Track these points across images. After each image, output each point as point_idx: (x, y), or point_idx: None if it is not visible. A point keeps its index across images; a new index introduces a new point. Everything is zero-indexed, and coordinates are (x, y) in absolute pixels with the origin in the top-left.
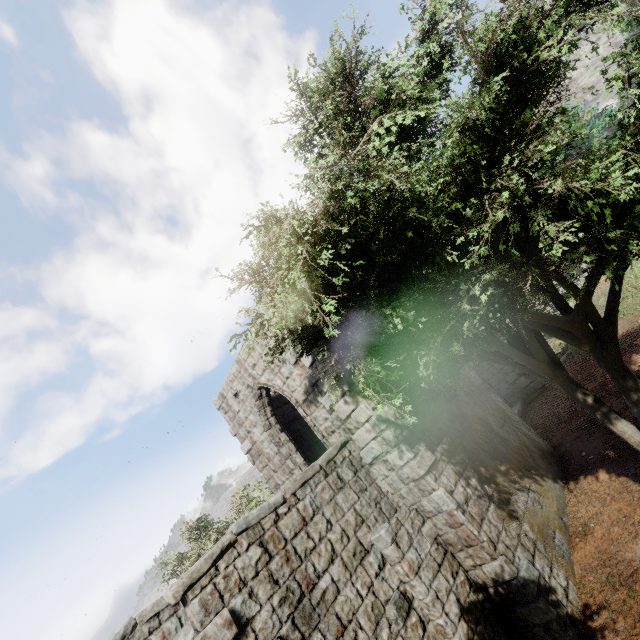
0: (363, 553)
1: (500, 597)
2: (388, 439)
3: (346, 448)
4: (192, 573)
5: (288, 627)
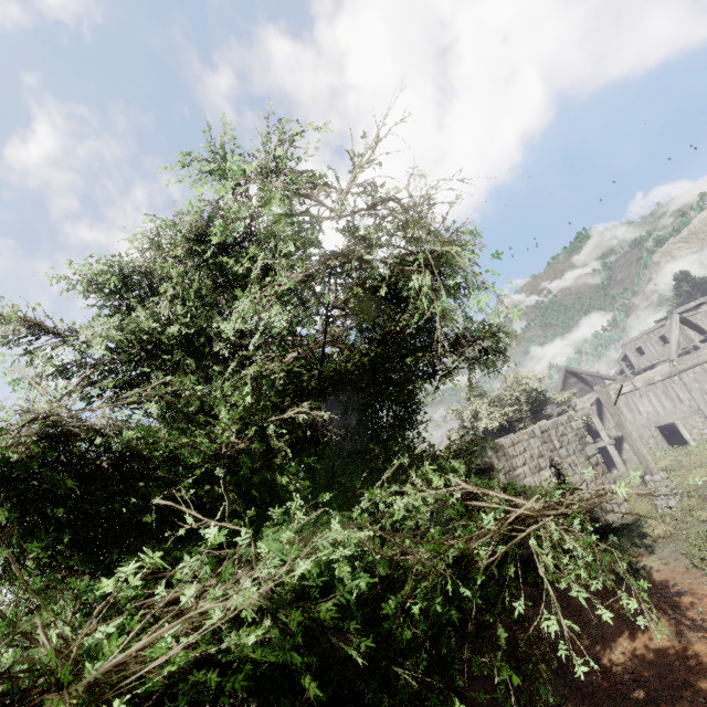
0: None
1: None
2: None
3: None
4: None
5: None
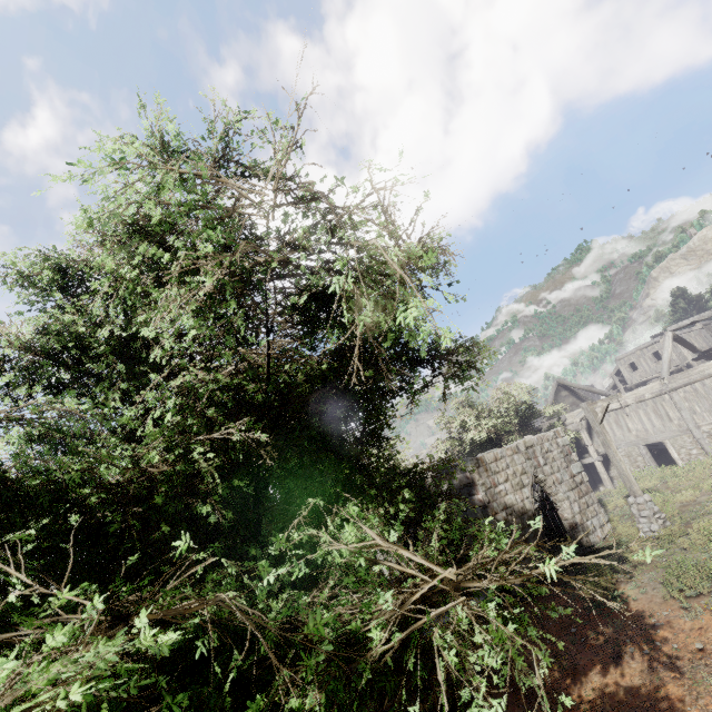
0: None
1: None
2: None
3: None
4: None
5: None
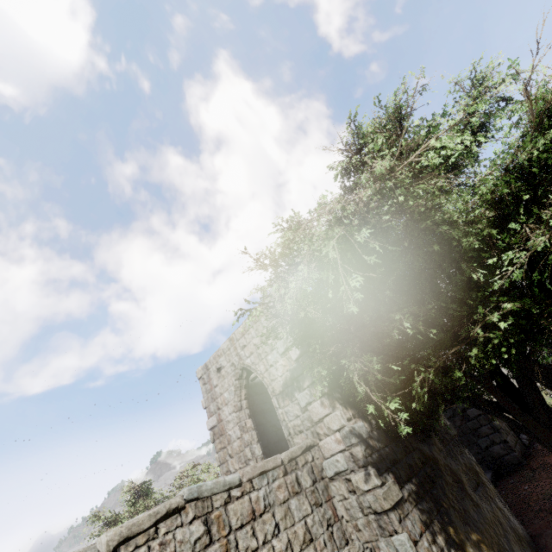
0: None
1: None
2: (357, 456)
3: (310, 452)
4: (132, 525)
5: None
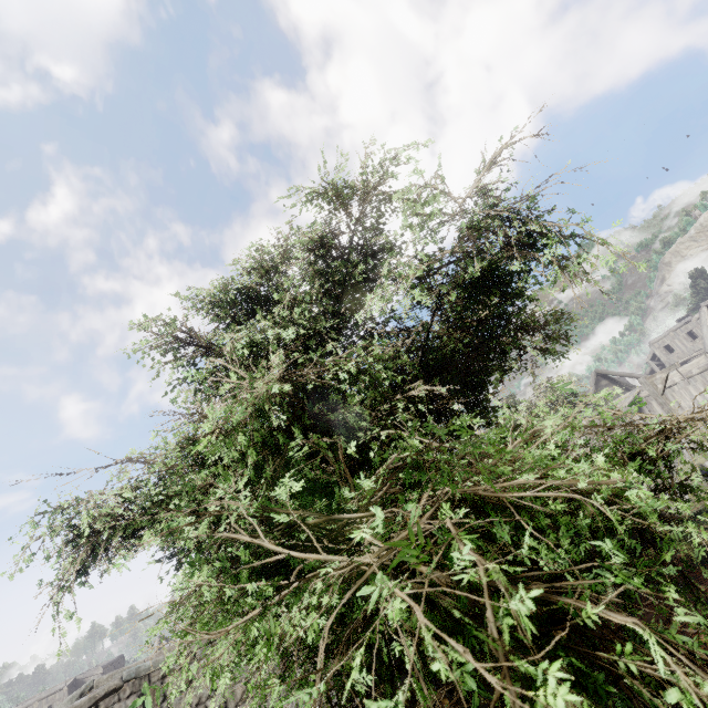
0: None
1: None
2: None
3: None
4: (76, 707)
5: None
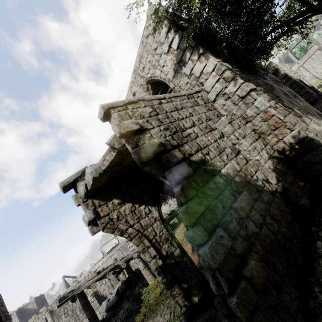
0: (211, 129)
1: (292, 155)
2: (227, 77)
3: (199, 93)
4: (112, 103)
5: (169, 138)
